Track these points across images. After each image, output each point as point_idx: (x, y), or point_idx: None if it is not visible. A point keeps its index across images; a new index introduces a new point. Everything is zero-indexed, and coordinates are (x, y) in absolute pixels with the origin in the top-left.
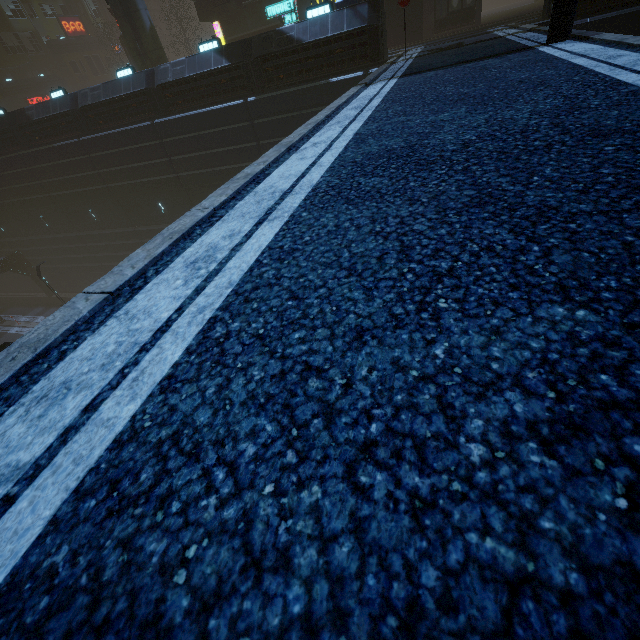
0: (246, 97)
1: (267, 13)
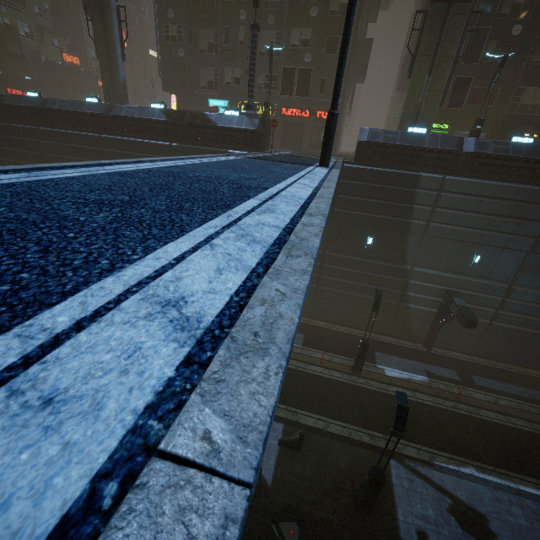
0: (172, 142)
1: (209, 102)
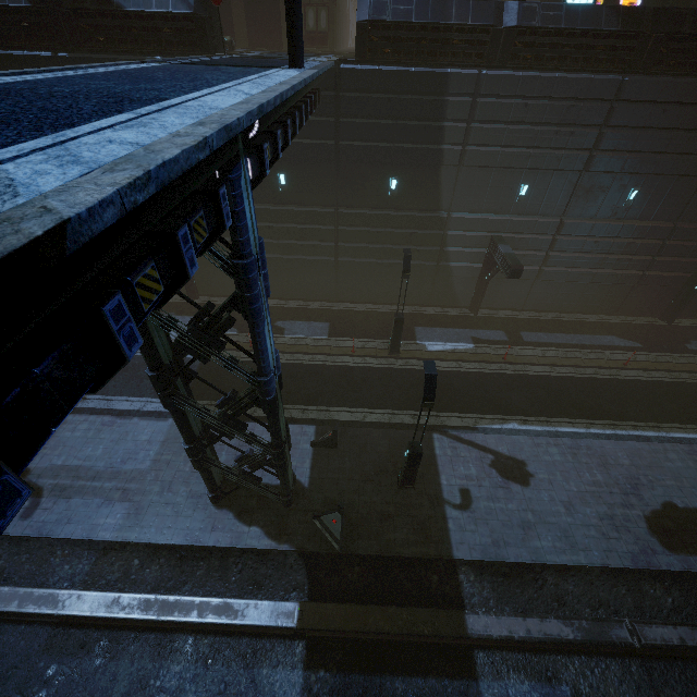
0: (57, 51)
1: None
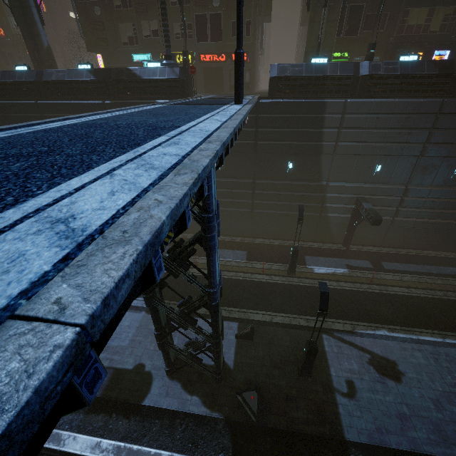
0: (105, 100)
1: (133, 58)
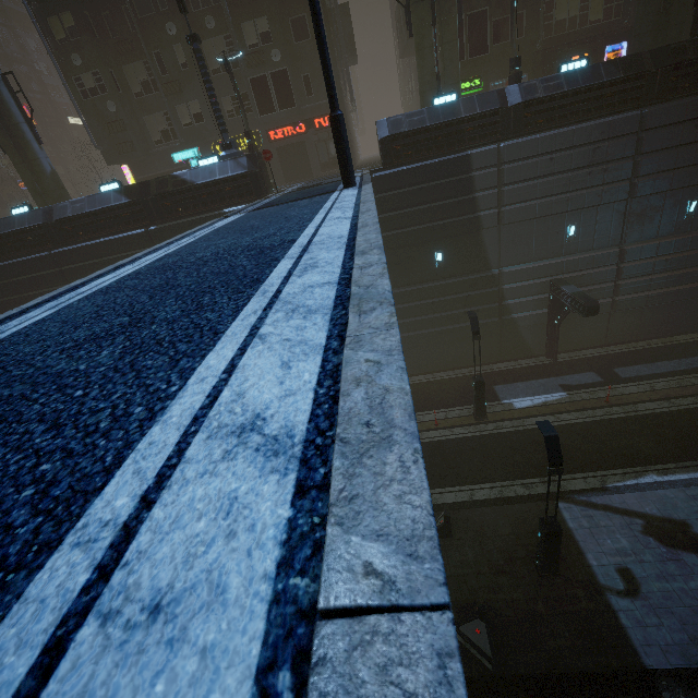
0: (148, 226)
1: (174, 158)
